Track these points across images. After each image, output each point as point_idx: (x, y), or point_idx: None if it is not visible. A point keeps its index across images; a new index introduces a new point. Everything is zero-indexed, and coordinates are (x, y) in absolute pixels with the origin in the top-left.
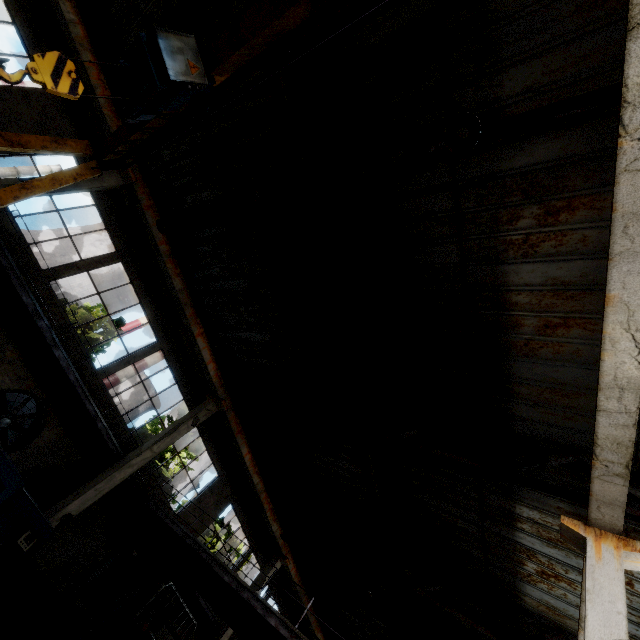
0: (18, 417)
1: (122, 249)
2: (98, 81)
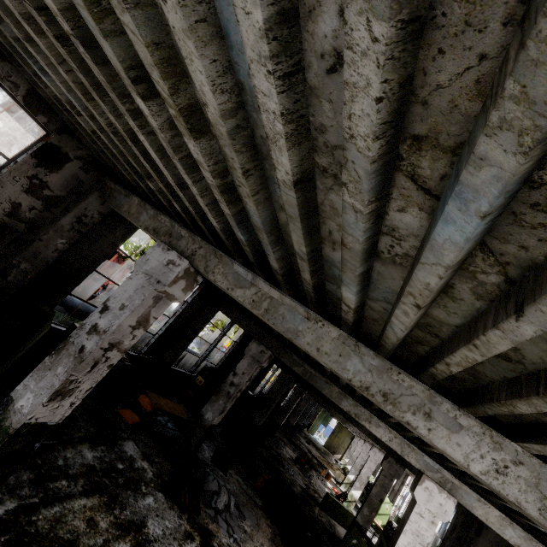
0: None
1: None
2: None
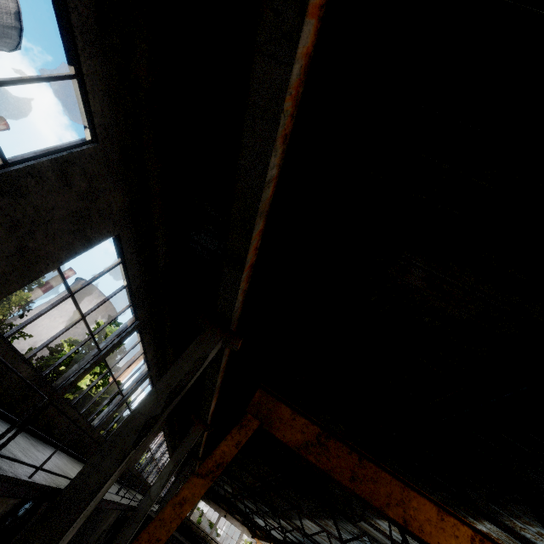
0: (19, 512)
1: (142, 316)
2: (252, 251)
